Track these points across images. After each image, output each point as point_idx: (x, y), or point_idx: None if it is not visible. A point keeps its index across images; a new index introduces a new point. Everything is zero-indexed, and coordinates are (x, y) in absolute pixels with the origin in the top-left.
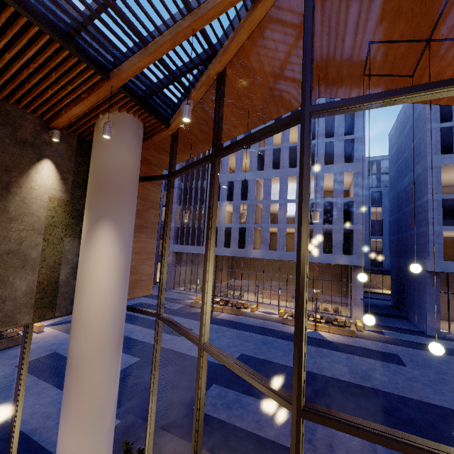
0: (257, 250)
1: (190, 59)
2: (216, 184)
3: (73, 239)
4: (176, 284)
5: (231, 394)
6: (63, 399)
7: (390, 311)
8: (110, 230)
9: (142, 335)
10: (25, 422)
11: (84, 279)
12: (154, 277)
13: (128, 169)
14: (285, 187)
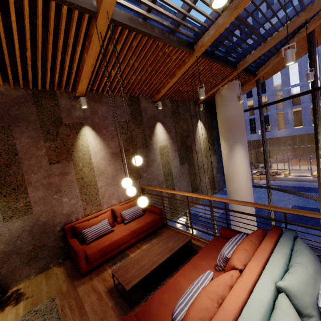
0: (282, 130)
1: (289, 34)
2: (318, 109)
3: (213, 155)
4: None
5: (299, 228)
6: (234, 226)
7: None
8: (240, 148)
9: None
10: None
11: (233, 174)
12: None
13: (241, 113)
14: (305, 69)
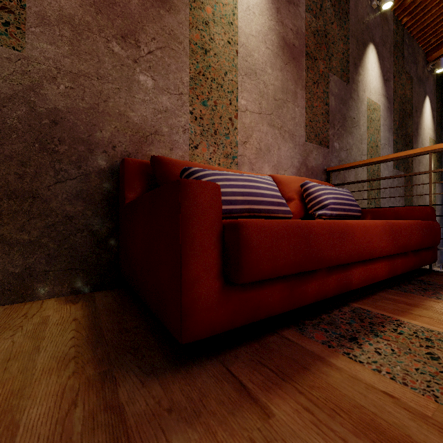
0: None
1: None
2: None
3: (438, 184)
4: None
5: None
6: None
7: None
8: None
9: None
10: None
11: None
12: None
13: None
14: None
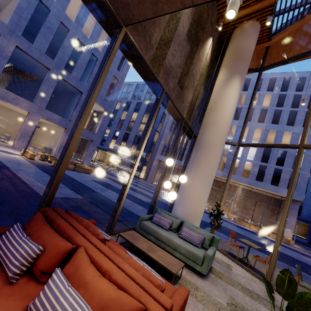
0: (220, 171)
1: None
2: None
3: (203, 88)
4: (154, 181)
5: (222, 234)
6: (193, 164)
7: (307, 245)
8: (239, 81)
9: (148, 194)
10: (114, 199)
11: (220, 103)
12: (139, 173)
13: (251, 54)
14: (252, 134)
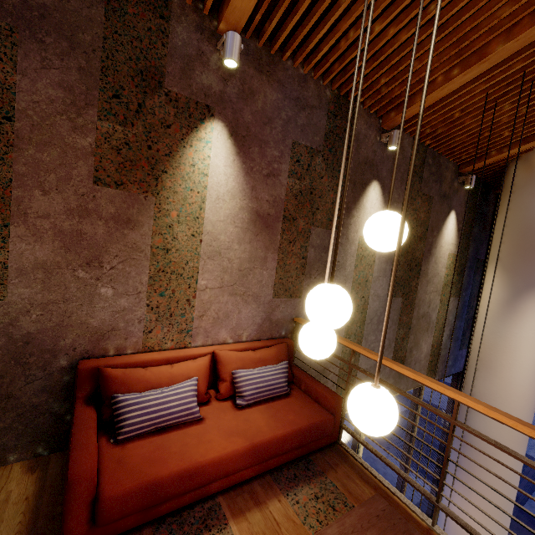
0: None
1: None
2: None
3: (454, 298)
4: None
5: None
6: (459, 473)
7: None
8: None
9: None
10: None
11: (500, 356)
12: None
13: None
14: None
